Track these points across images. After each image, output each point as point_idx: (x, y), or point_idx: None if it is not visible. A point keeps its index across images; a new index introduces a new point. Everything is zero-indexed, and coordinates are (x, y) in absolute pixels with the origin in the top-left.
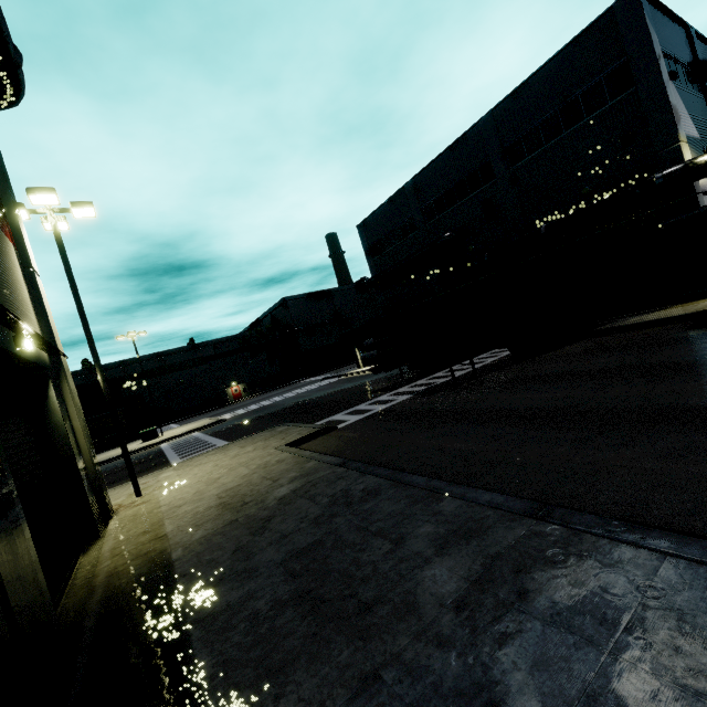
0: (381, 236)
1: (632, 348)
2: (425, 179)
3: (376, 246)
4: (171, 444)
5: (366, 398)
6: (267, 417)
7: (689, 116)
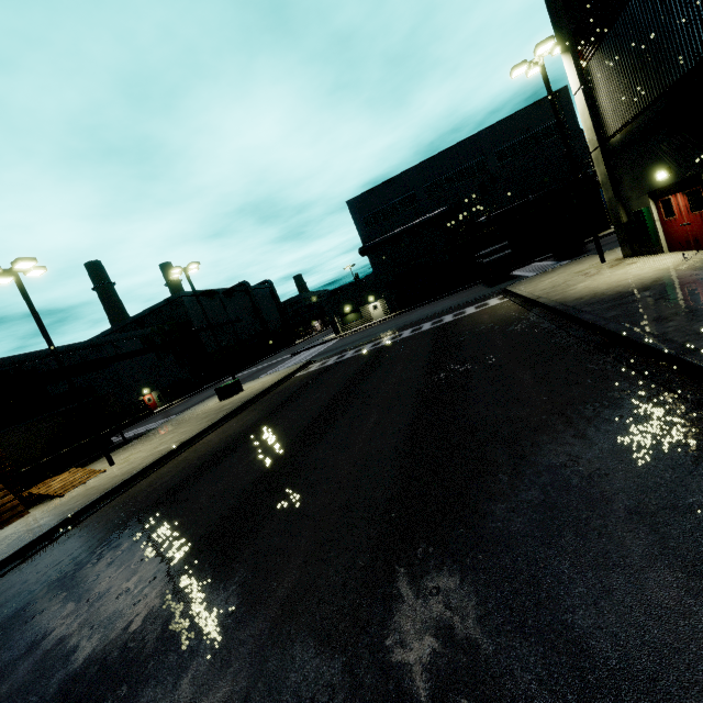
0: (376, 210)
1: None
2: (428, 167)
3: (368, 219)
4: (334, 360)
5: (510, 282)
6: (410, 323)
7: None
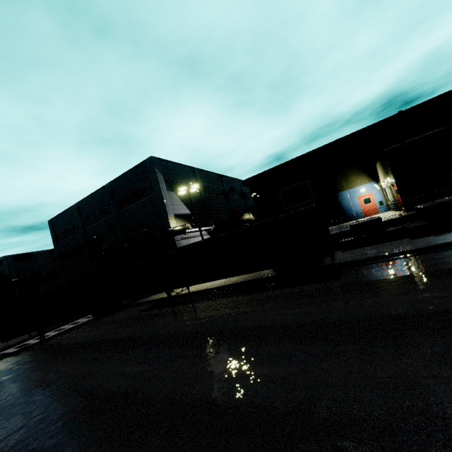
0: (62, 230)
1: (110, 324)
2: (84, 205)
3: (59, 235)
4: None
5: None
6: None
7: (185, 205)
